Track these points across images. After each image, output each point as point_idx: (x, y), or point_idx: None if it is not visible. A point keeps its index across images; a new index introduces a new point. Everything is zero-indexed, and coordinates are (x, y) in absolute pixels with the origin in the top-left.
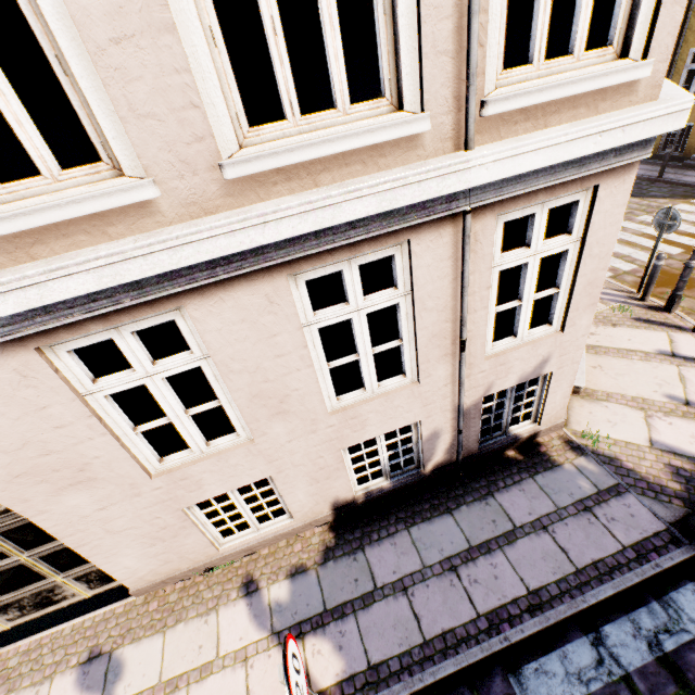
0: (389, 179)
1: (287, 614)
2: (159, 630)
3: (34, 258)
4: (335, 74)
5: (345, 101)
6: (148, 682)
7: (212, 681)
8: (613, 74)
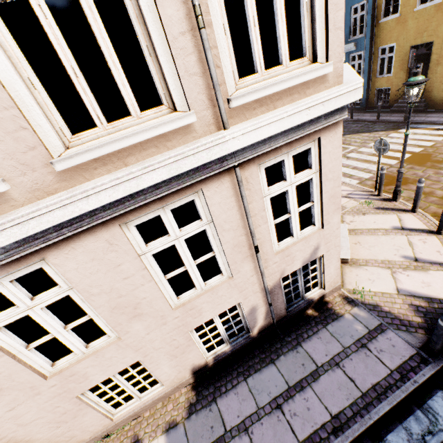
0: (171, 156)
1: None
2: None
3: None
4: (125, 95)
5: (137, 110)
6: None
7: None
8: (309, 73)
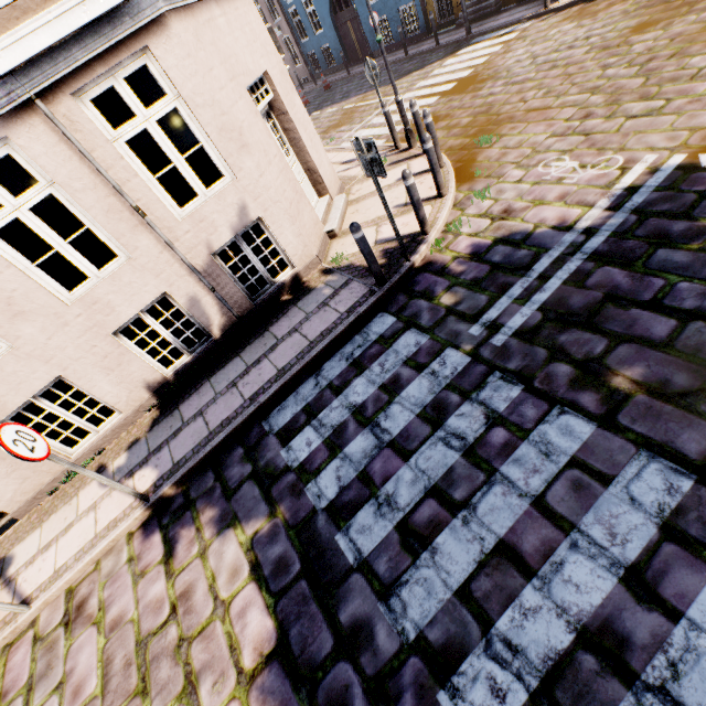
0: None
1: (124, 469)
2: (38, 527)
3: None
4: None
5: None
6: (31, 555)
7: (73, 530)
8: None
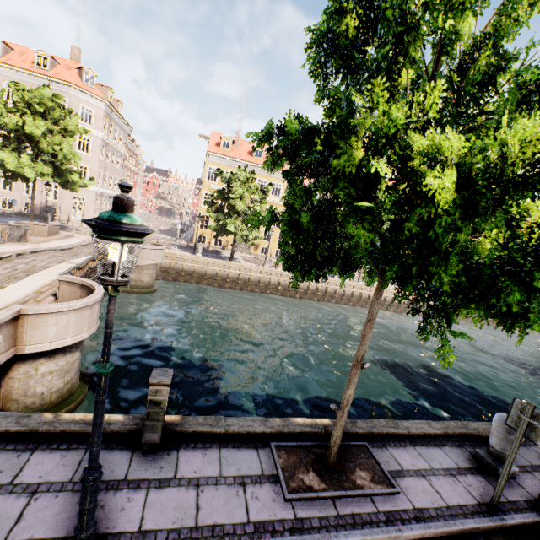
0: None
1: (2, 212)
2: None
3: None
4: None
5: None
6: None
7: None
8: None
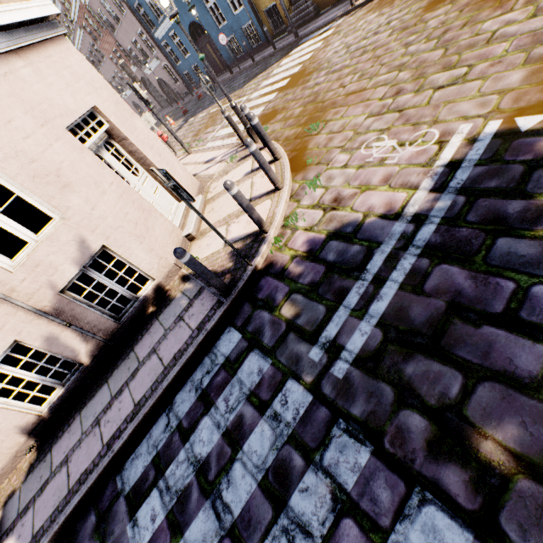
0: None
1: None
2: None
3: None
4: None
5: None
6: None
7: None
8: None
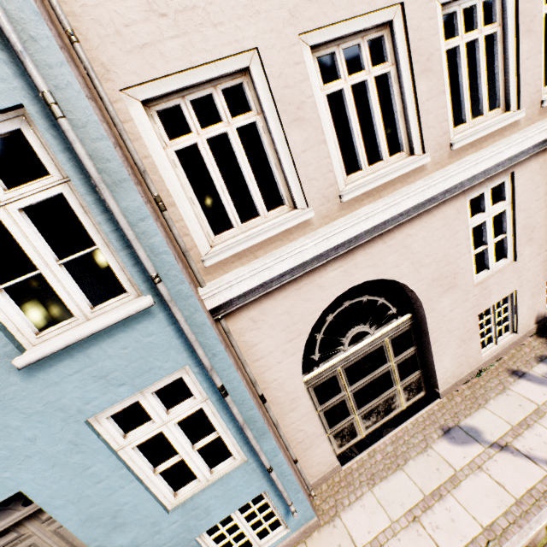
0: None
1: None
2: (478, 407)
3: (481, 149)
4: None
5: None
6: (504, 428)
7: None
8: None
